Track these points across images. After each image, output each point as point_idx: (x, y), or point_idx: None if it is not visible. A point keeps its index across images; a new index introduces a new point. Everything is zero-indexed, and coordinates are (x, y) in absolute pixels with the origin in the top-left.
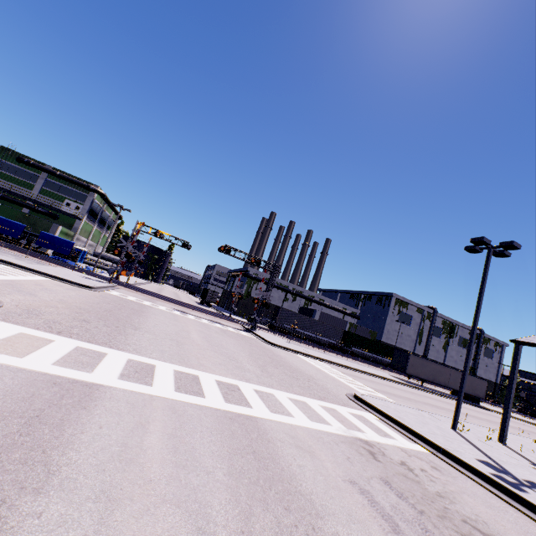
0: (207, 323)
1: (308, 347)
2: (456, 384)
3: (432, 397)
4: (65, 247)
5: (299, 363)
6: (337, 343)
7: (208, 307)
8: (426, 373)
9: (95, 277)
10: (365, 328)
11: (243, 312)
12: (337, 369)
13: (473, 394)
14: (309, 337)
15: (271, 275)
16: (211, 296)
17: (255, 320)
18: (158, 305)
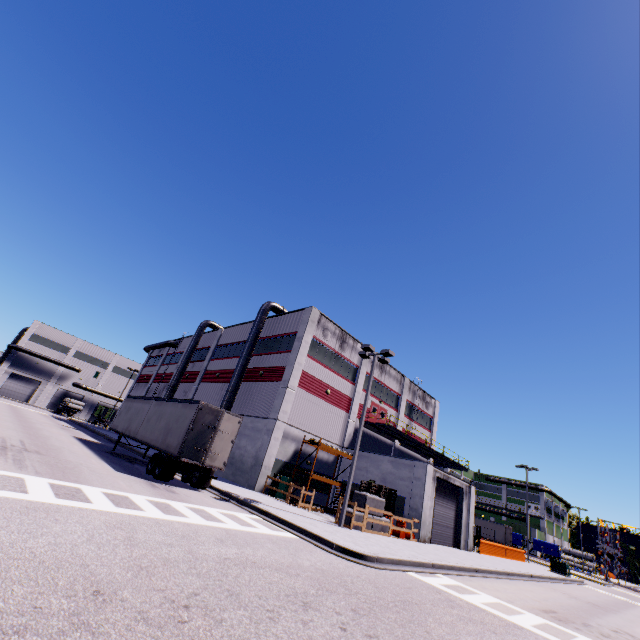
0: None
1: None
2: None
3: None
4: (553, 549)
5: None
6: None
7: None
8: None
9: (592, 576)
10: None
11: None
12: None
13: None
14: None
15: None
16: None
17: None
18: None
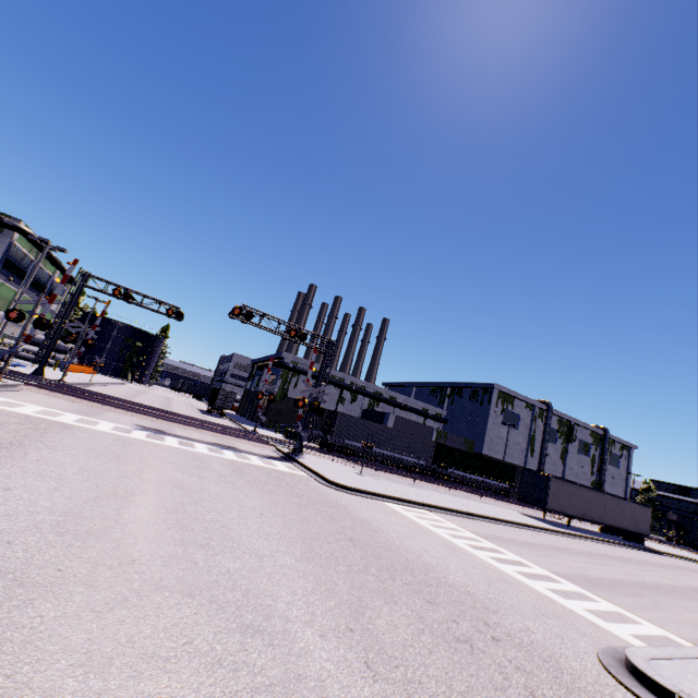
0: (204, 453)
1: (389, 476)
2: (614, 518)
3: (608, 553)
4: None
5: (412, 539)
6: (427, 464)
7: (220, 418)
8: (574, 506)
9: None
10: (458, 437)
11: (276, 423)
12: (467, 529)
13: (636, 529)
14: (385, 458)
15: (325, 357)
16: (224, 400)
17: (299, 437)
18: (100, 420)
